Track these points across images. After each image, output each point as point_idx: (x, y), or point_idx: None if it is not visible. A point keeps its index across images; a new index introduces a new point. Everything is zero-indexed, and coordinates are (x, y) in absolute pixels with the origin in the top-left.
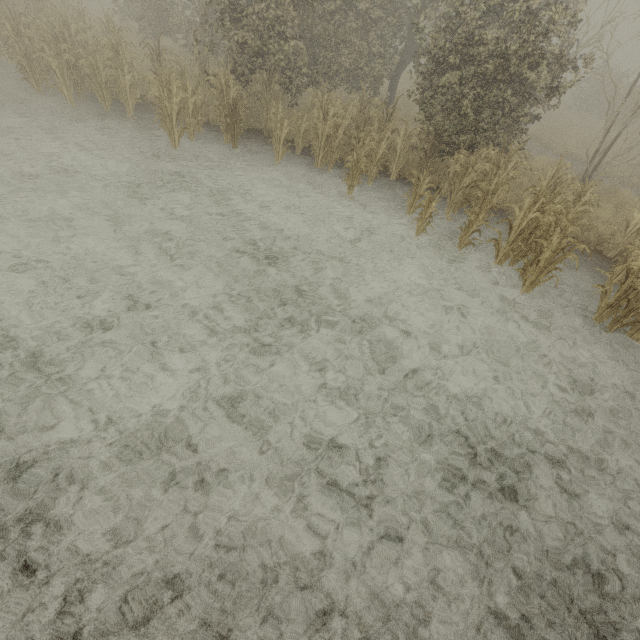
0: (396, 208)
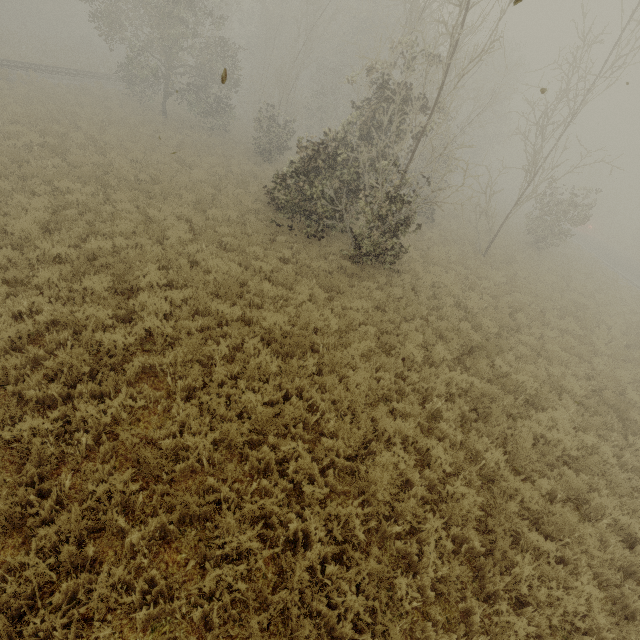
0: None
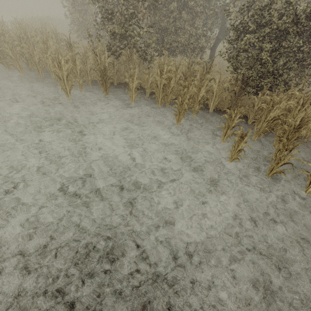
0: (213, 134)
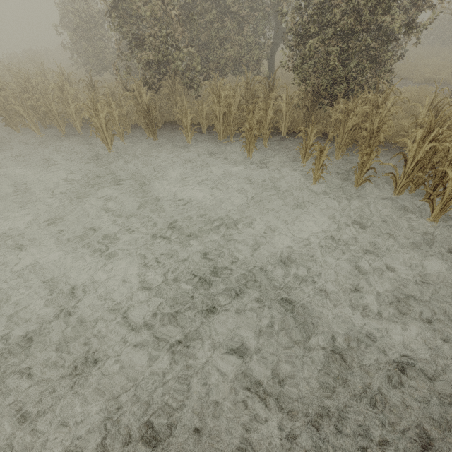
0: (291, 160)
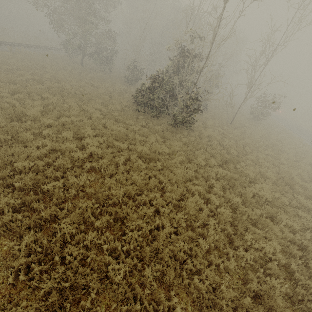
0: None
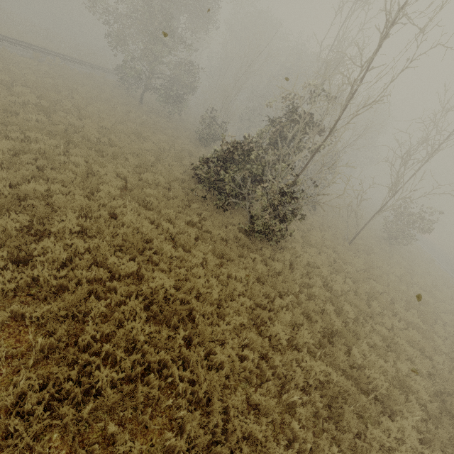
0: None
